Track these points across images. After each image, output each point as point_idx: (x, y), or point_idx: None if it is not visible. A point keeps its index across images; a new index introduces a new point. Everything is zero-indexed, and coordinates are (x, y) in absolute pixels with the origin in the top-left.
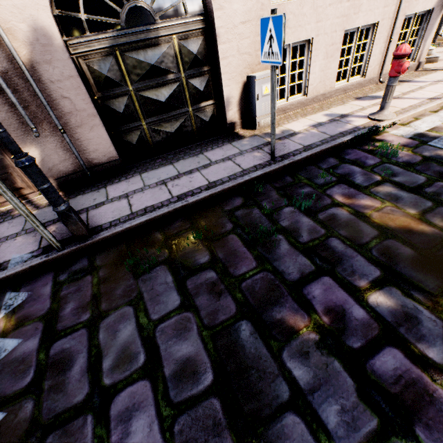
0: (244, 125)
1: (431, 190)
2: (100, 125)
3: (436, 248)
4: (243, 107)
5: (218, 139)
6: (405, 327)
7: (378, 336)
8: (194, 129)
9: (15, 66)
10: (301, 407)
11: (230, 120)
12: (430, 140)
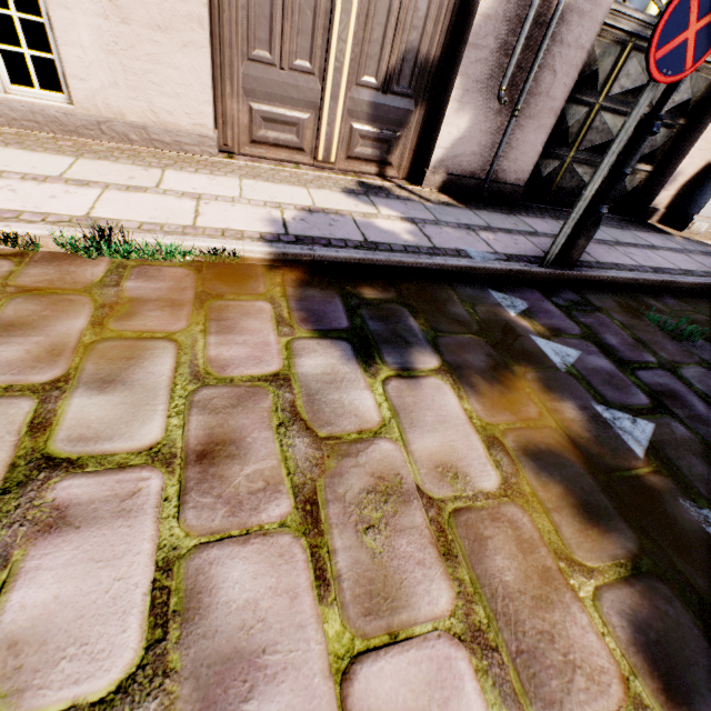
0: (662, 219)
1: None
2: (548, 129)
3: None
4: (679, 194)
5: (632, 221)
6: None
7: None
8: None
9: None
10: None
11: (655, 204)
12: None
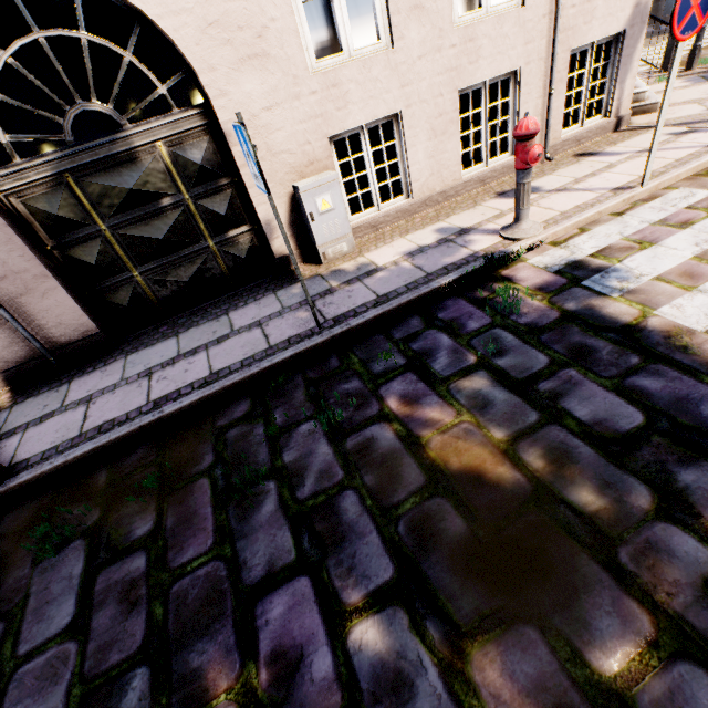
0: (307, 257)
1: (548, 387)
2: (58, 288)
3: (507, 521)
4: (298, 231)
5: (261, 285)
6: (383, 707)
7: None
8: (225, 272)
9: None
10: None
11: (281, 253)
12: (588, 275)
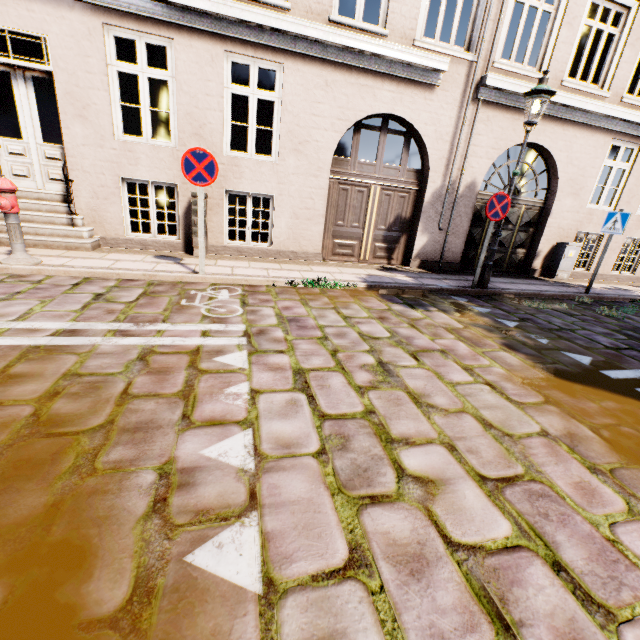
0: (541, 274)
1: None
2: (464, 238)
3: None
4: (545, 261)
5: (523, 276)
6: None
7: None
8: (504, 265)
9: (452, 194)
10: None
11: (533, 267)
12: None
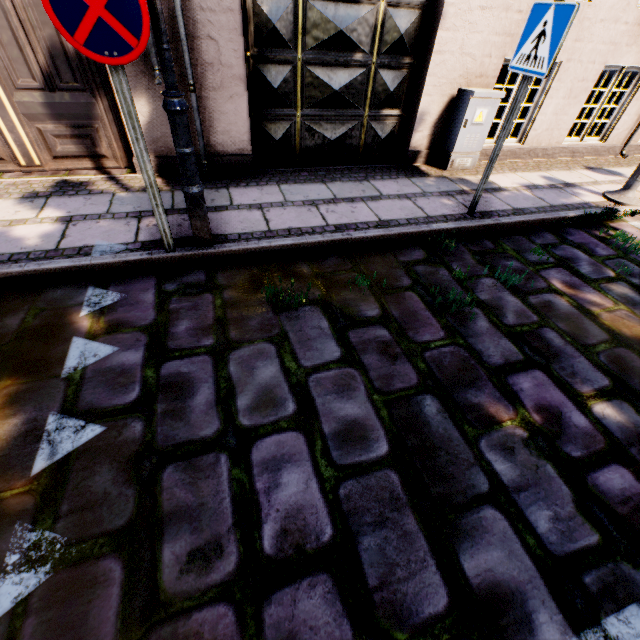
0: (429, 160)
1: None
2: (244, 97)
3: None
4: (437, 133)
5: (390, 168)
6: (637, 449)
7: (603, 450)
8: (361, 145)
9: None
10: (503, 503)
11: (414, 147)
12: None
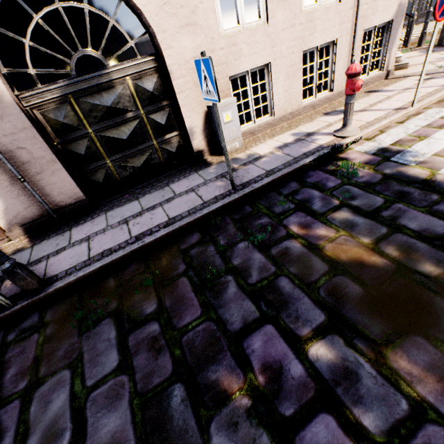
0: (212, 152)
1: (388, 214)
2: (62, 169)
3: (386, 284)
4: (208, 135)
5: (186, 168)
6: (343, 387)
7: (313, 399)
8: (162, 161)
9: None
10: None
11: (197, 149)
12: (392, 155)
